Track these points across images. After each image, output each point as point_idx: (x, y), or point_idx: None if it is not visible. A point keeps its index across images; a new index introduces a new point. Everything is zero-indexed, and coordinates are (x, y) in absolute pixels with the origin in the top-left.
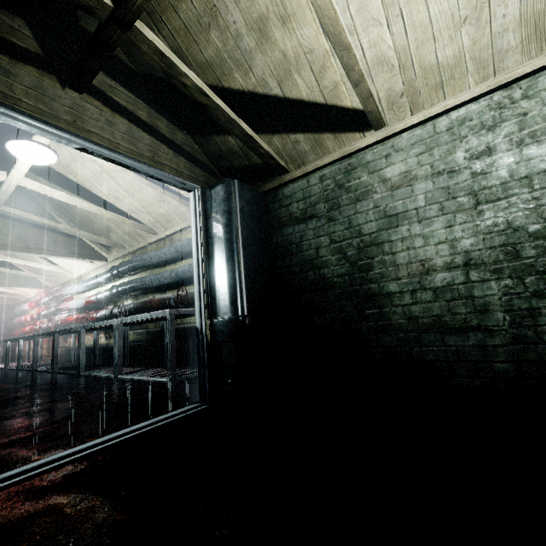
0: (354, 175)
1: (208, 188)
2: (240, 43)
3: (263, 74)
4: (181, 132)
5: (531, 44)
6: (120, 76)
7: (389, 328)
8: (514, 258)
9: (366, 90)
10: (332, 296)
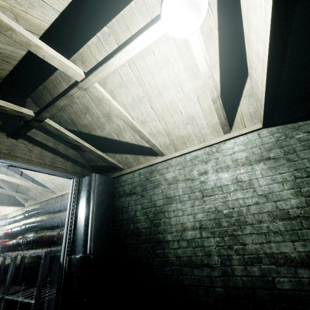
0: (153, 175)
1: (81, 177)
2: (99, 120)
3: (109, 131)
4: (71, 149)
5: (214, 133)
6: (42, 128)
7: (167, 262)
8: (219, 226)
9: (152, 143)
10: (141, 240)
